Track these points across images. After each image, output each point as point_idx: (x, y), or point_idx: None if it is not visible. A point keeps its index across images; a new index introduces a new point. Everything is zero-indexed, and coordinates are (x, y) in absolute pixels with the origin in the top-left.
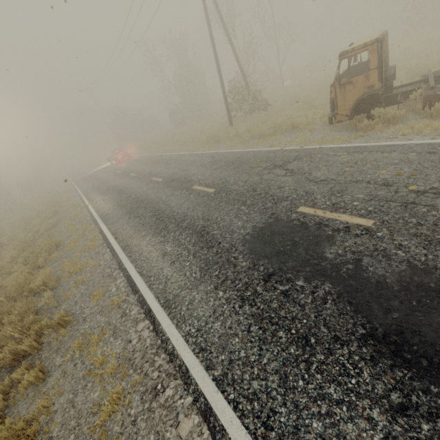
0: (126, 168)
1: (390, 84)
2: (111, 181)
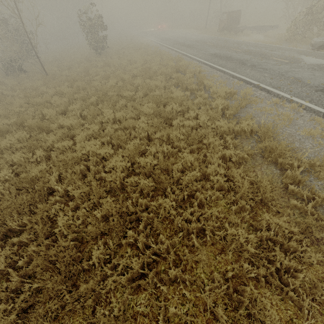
0: (161, 32)
1: (230, 25)
2: (155, 34)
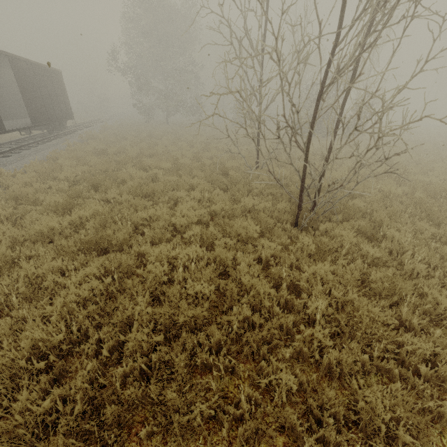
0: None
1: None
2: None
